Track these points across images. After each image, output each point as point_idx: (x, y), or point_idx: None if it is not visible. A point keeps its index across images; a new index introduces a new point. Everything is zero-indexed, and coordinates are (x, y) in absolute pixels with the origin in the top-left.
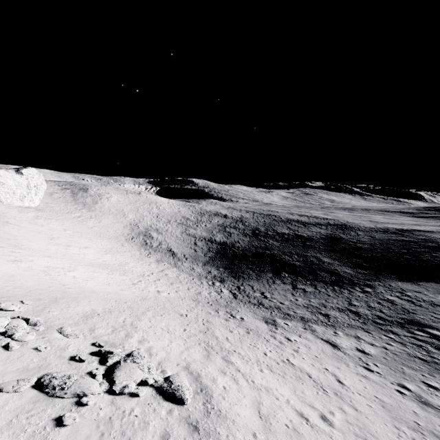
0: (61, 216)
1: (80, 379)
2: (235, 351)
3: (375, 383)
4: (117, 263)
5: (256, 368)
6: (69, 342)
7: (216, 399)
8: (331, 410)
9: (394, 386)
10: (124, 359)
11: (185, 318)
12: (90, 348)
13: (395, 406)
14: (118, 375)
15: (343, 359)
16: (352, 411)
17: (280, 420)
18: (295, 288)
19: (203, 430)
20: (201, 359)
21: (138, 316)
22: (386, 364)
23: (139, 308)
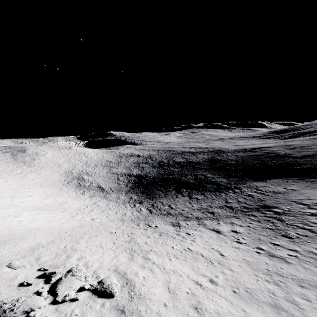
0: (4, 175)
1: (27, 299)
2: (151, 250)
3: (243, 250)
4: (58, 204)
5: (166, 258)
6: (17, 272)
7: (138, 287)
8: (216, 275)
9: (255, 249)
10: (65, 275)
11: (115, 234)
12: (36, 273)
13: (255, 262)
14: (60, 288)
15: (223, 240)
16: (229, 272)
17: (182, 290)
18: (191, 198)
19: (128, 311)
20: (126, 262)
21: (77, 241)
22: (249, 236)
23: (78, 234)
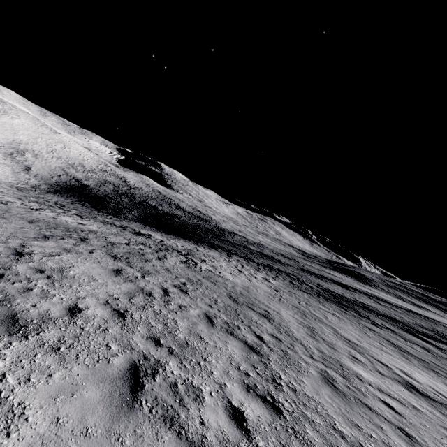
0: None
1: None
2: None
3: None
4: None
5: None
6: None
7: None
8: None
9: None
10: None
11: None
12: None
13: None
14: None
15: None
16: None
17: None
18: (70, 202)
19: None
20: None
21: None
22: None
23: None
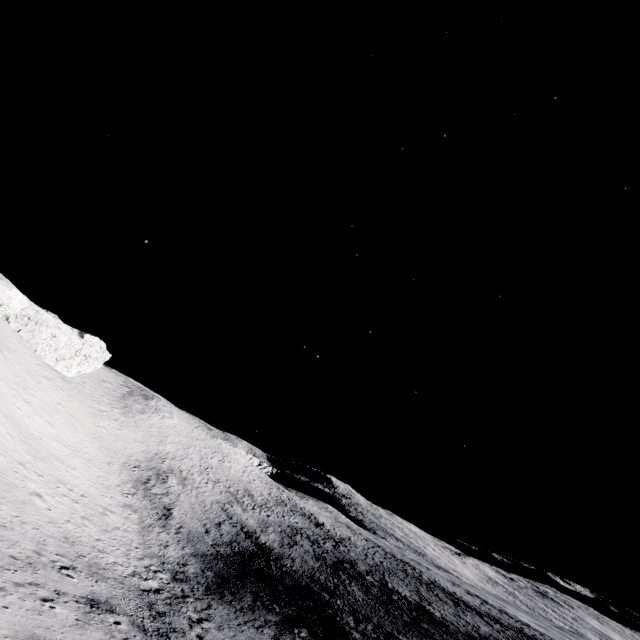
0: (80, 397)
1: None
2: None
3: None
4: (56, 454)
5: None
6: None
7: None
8: None
9: None
10: None
11: None
12: None
13: None
14: None
15: None
16: None
17: None
18: None
19: None
20: None
21: None
22: None
23: None
